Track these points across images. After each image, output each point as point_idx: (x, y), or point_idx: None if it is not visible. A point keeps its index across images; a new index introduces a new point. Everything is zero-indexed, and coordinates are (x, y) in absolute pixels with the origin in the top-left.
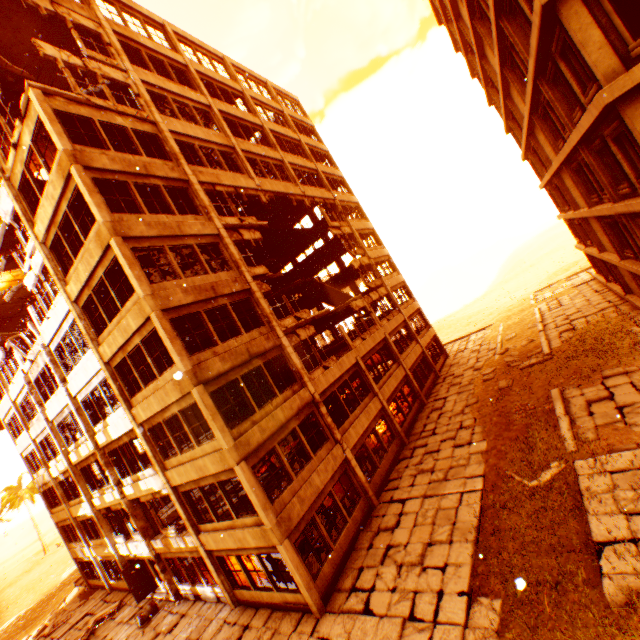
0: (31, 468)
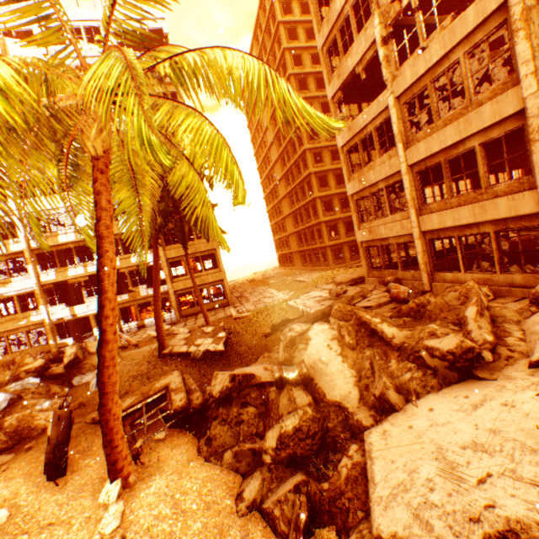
0: None
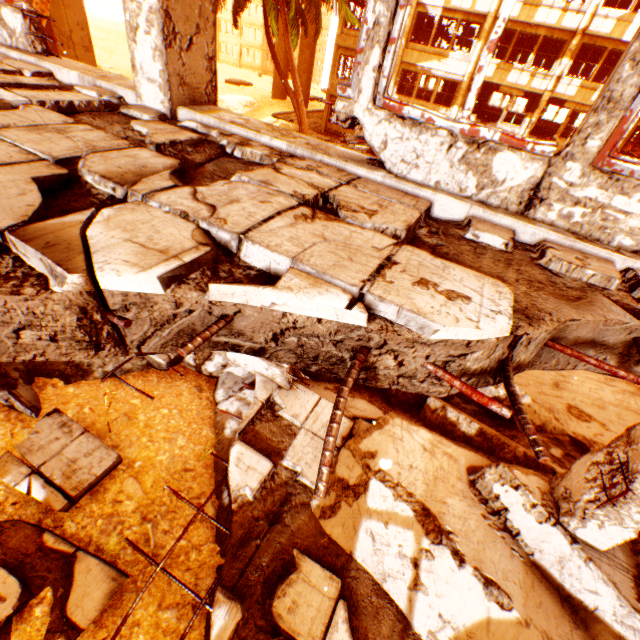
0: None
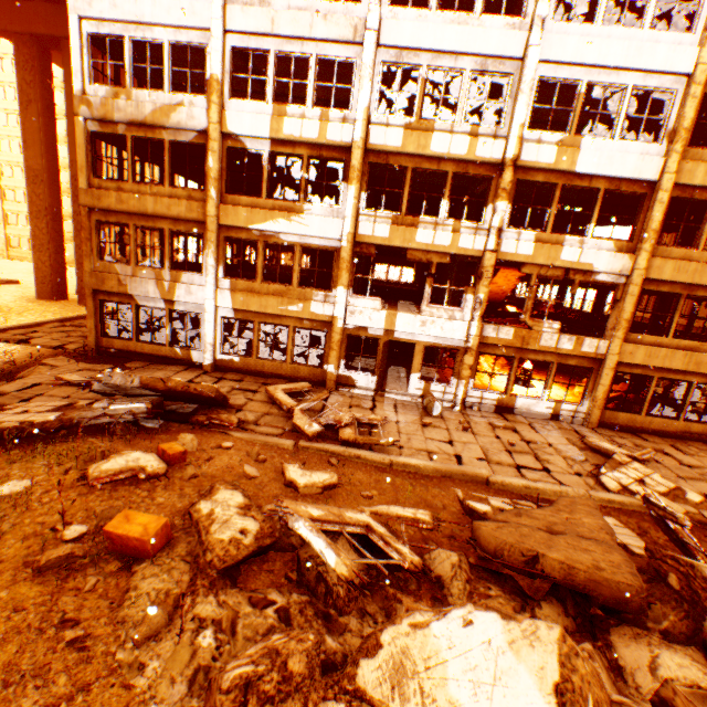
0: (88, 67)
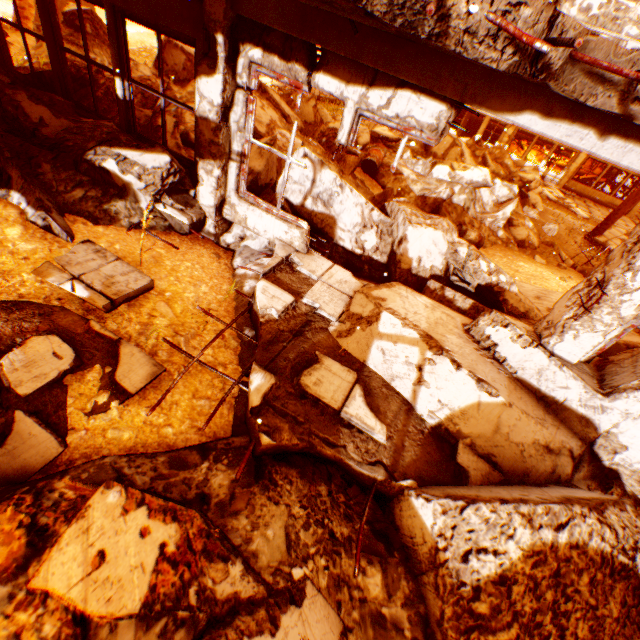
0: None
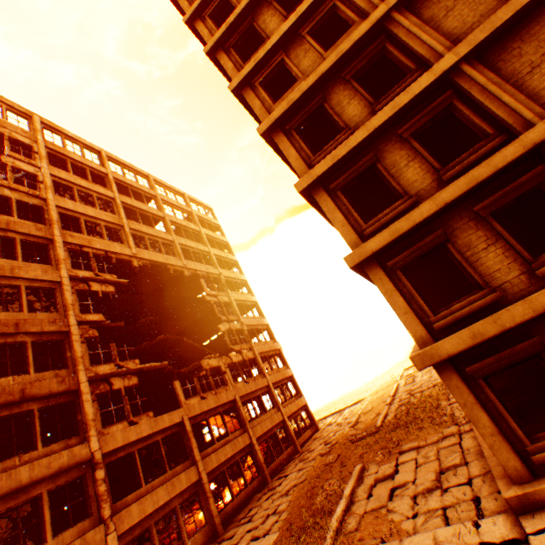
0: None
